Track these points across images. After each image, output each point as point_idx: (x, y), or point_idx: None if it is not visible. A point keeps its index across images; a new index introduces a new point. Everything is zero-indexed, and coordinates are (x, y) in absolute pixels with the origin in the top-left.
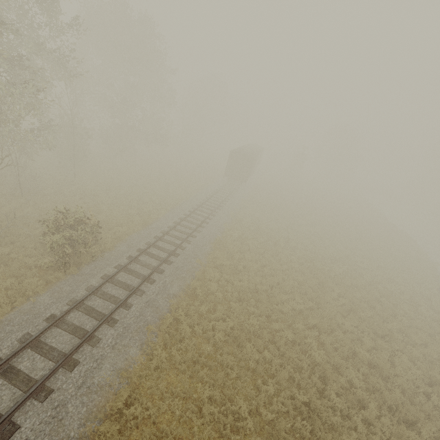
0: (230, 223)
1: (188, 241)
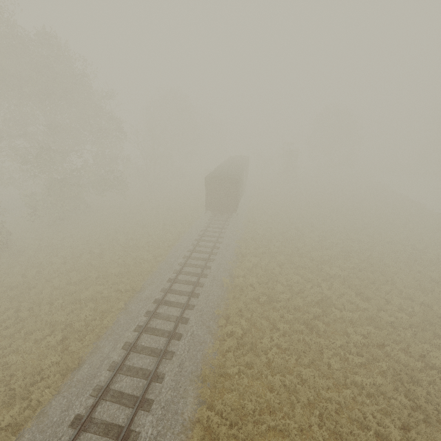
0: (226, 298)
1: (146, 404)
